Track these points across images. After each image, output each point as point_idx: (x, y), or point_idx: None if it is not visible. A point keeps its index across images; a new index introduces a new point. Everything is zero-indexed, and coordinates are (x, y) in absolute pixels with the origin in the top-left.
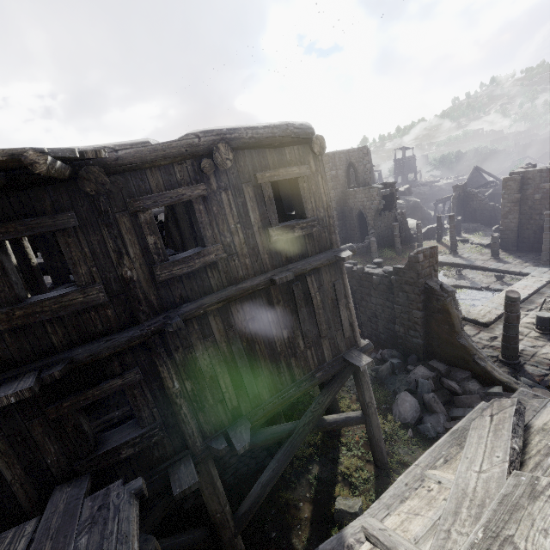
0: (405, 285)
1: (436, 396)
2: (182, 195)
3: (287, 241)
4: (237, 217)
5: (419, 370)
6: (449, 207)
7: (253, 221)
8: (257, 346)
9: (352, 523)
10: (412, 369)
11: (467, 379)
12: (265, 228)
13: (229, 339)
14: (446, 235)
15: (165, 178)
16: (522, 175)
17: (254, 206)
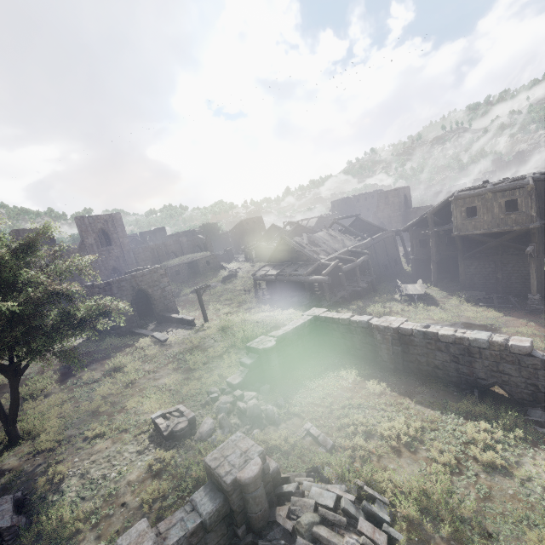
0: None
1: None
2: None
3: None
4: None
5: None
6: None
7: None
8: None
9: None
10: None
11: None
12: None
13: None
14: None
15: None
16: None
17: None
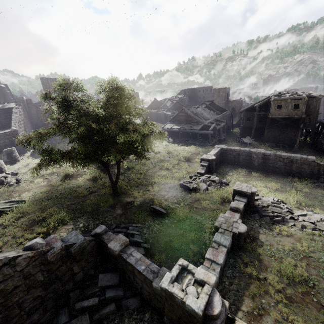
0: None
1: None
2: None
3: None
4: None
5: None
6: None
7: None
8: None
9: None
10: None
11: None
12: None
13: None
14: None
15: None
16: None
17: None
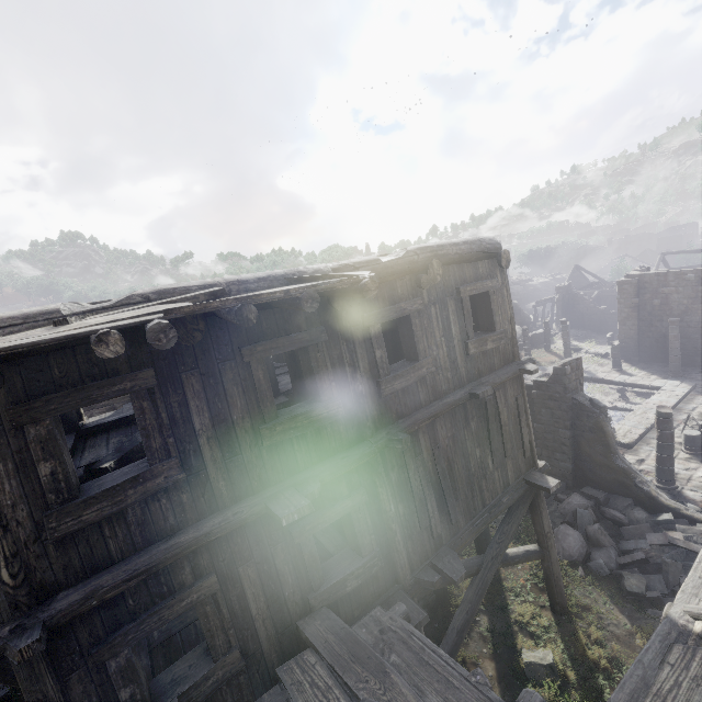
0: (549, 401)
1: (602, 527)
2: (404, 310)
3: (479, 353)
4: (442, 331)
5: (575, 499)
6: (551, 310)
7: (454, 334)
8: (456, 466)
9: (672, 610)
10: (564, 498)
11: (629, 507)
12: (463, 341)
13: (434, 458)
14: (553, 342)
15: (389, 293)
16: (638, 279)
17: (455, 319)
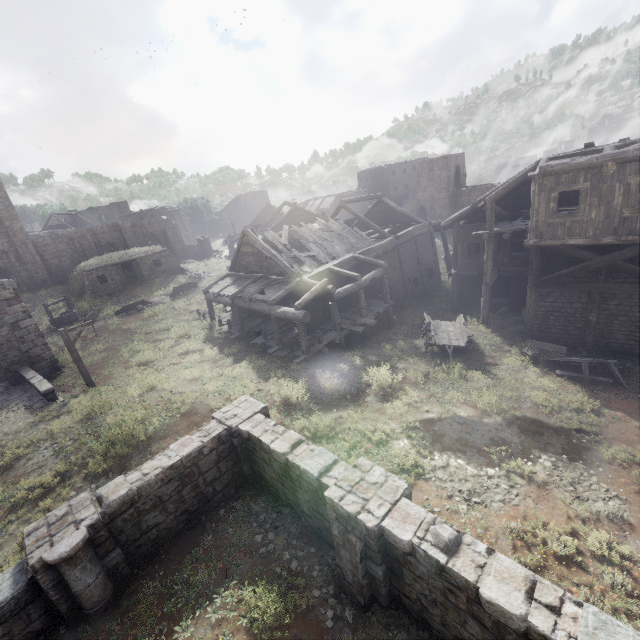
0: None
1: None
2: None
3: None
4: None
5: None
6: None
7: None
8: None
9: None
10: None
11: None
12: None
13: None
14: None
15: None
16: None
17: None
